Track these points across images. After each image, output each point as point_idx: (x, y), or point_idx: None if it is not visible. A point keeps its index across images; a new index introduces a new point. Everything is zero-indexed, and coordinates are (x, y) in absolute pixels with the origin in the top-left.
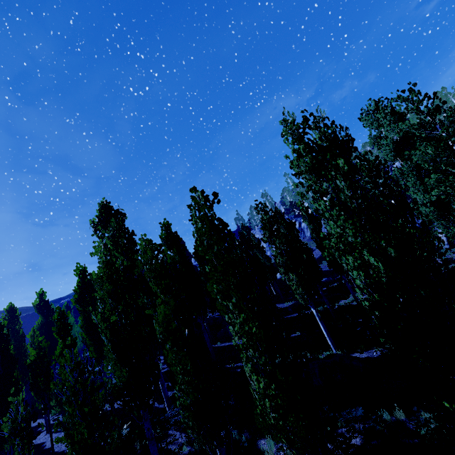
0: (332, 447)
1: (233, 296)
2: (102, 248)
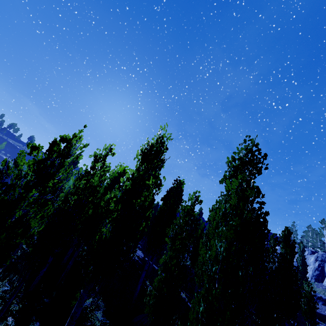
0: (87, 324)
1: (72, 179)
2: (120, 166)
